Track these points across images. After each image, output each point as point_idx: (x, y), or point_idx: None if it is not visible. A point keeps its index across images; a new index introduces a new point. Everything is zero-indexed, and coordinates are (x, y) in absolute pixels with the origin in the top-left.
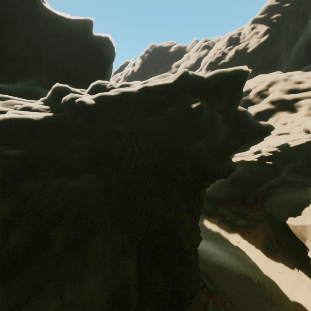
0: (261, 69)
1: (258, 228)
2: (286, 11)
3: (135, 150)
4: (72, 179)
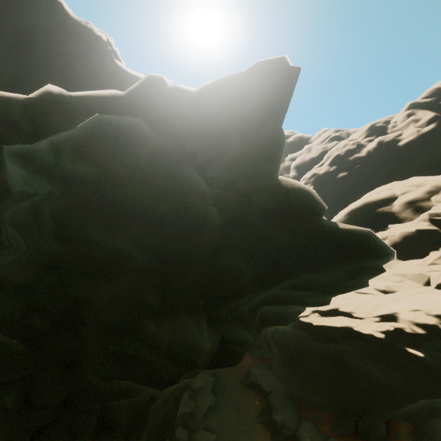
0: (423, 173)
1: None
2: None
3: (3, 234)
4: None
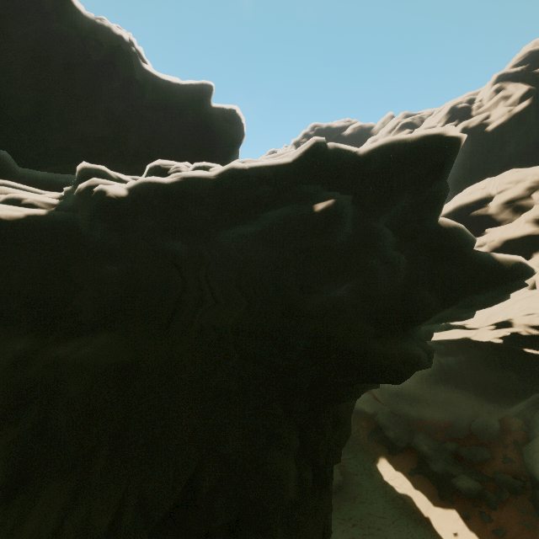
0: (516, 161)
1: (509, 507)
2: None
3: (206, 294)
4: (64, 341)
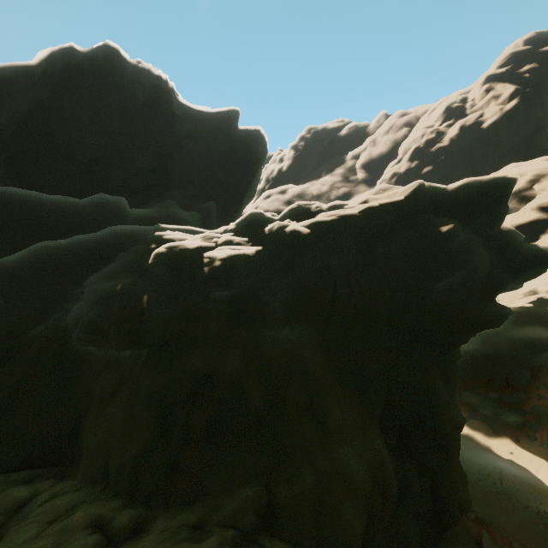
0: (511, 153)
1: (547, 428)
2: (547, 58)
3: (354, 290)
4: (281, 329)
